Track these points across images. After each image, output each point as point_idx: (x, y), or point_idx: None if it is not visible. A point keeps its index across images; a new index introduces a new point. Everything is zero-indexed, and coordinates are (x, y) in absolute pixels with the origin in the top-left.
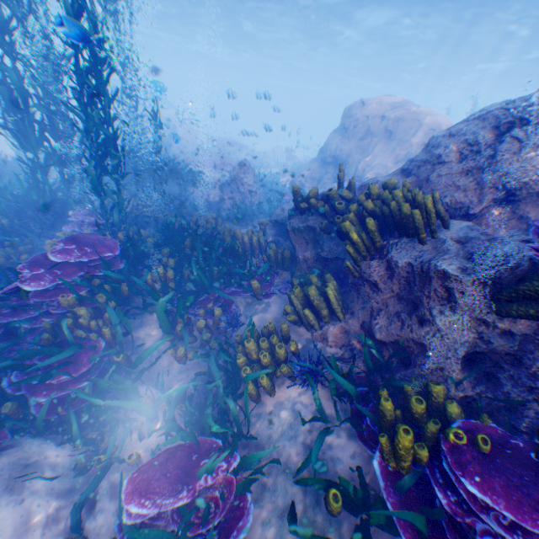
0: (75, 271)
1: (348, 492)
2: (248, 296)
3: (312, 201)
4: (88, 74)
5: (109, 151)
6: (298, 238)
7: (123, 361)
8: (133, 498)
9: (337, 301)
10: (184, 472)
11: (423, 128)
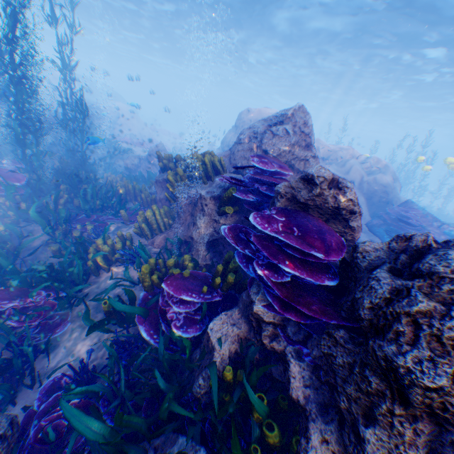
0: None
1: None
2: (121, 223)
3: (164, 161)
4: (20, 64)
5: (32, 116)
6: (159, 186)
7: (10, 248)
8: None
9: (162, 219)
10: (22, 293)
11: None
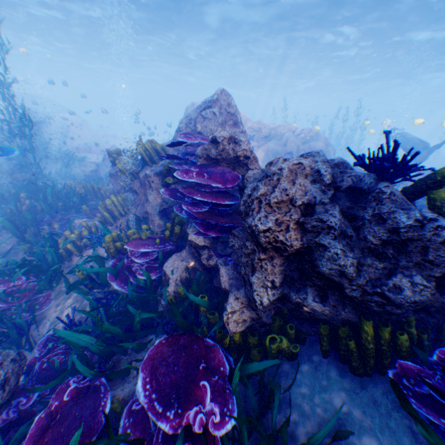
0: None
1: None
2: (86, 219)
3: (114, 156)
4: None
5: None
6: (115, 180)
7: None
8: None
9: (121, 205)
10: (5, 280)
11: None
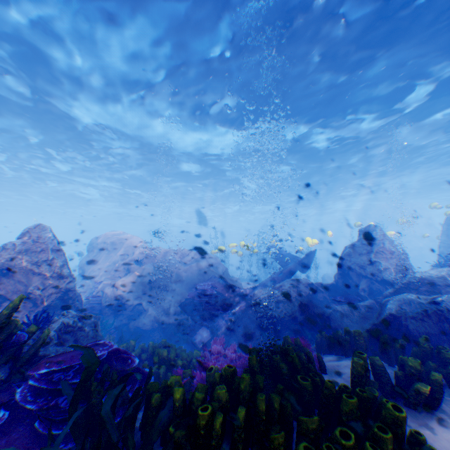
0: None
1: None
2: None
3: None
4: None
5: None
6: None
7: None
8: None
9: None
10: None
11: (125, 245)
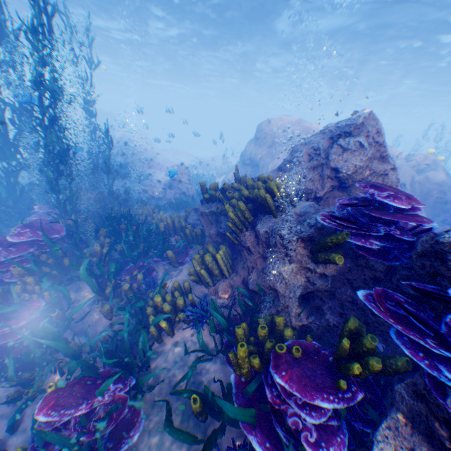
0: (27, 248)
1: (206, 397)
2: (167, 265)
3: (211, 192)
4: (49, 107)
5: (63, 159)
6: (205, 219)
7: (58, 316)
8: (43, 411)
9: (224, 263)
10: (87, 391)
11: None
